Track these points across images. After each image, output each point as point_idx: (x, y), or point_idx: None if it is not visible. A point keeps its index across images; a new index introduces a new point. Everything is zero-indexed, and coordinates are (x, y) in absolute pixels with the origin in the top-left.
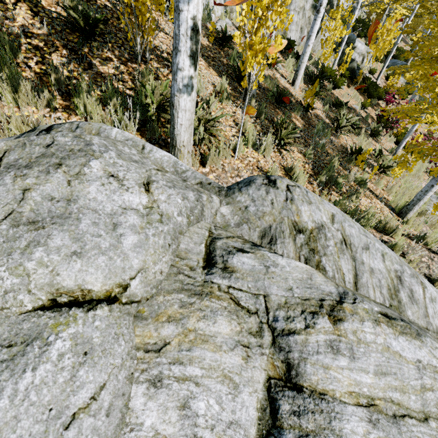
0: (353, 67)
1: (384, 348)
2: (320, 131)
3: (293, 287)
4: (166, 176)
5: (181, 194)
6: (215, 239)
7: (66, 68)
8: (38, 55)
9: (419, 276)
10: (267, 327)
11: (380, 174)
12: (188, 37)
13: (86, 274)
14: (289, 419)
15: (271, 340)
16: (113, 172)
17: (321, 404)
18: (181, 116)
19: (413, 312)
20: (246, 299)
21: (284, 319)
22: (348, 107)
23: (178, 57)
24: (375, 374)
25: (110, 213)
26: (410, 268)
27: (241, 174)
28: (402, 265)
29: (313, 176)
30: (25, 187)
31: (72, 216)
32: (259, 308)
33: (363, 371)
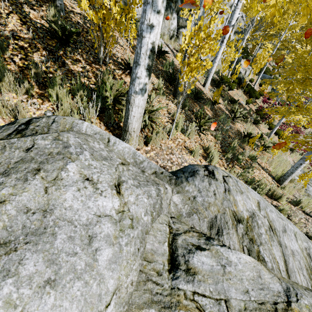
0: (240, 77)
1: None
2: (224, 120)
3: (248, 289)
4: (130, 170)
5: (147, 193)
6: (176, 235)
7: (44, 64)
8: (22, 53)
9: None
10: None
11: (262, 151)
12: (147, 56)
13: (60, 310)
14: None
15: None
16: (88, 174)
17: None
18: (135, 110)
19: None
20: (210, 307)
21: None
22: (239, 103)
23: (137, 68)
24: None
25: (85, 223)
26: (310, 241)
27: (173, 152)
28: (307, 242)
29: (221, 153)
30: (0, 199)
31: (47, 231)
32: None
33: None
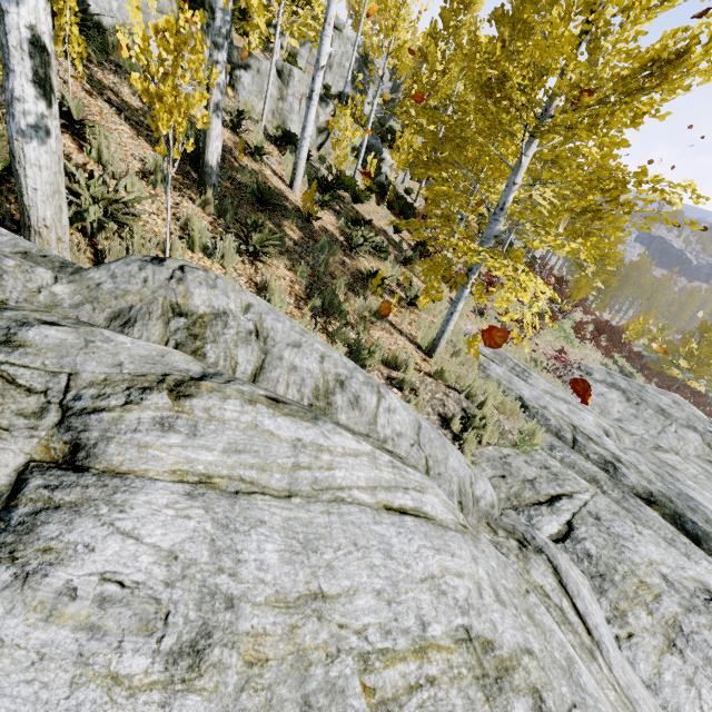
0: (382, 181)
1: (250, 426)
2: (325, 247)
3: (124, 362)
4: None
5: None
6: (6, 309)
7: None
8: None
9: (381, 388)
10: (58, 407)
11: (410, 308)
12: (25, 54)
13: None
14: (34, 493)
15: (57, 421)
16: None
17: (109, 480)
18: (33, 174)
19: (351, 417)
20: (31, 377)
21: (93, 397)
22: (373, 227)
23: (11, 79)
24: (224, 452)
25: None
26: (372, 379)
27: None
28: (352, 371)
29: (305, 299)
30: None
31: None
32: (53, 388)
33: (206, 448)
